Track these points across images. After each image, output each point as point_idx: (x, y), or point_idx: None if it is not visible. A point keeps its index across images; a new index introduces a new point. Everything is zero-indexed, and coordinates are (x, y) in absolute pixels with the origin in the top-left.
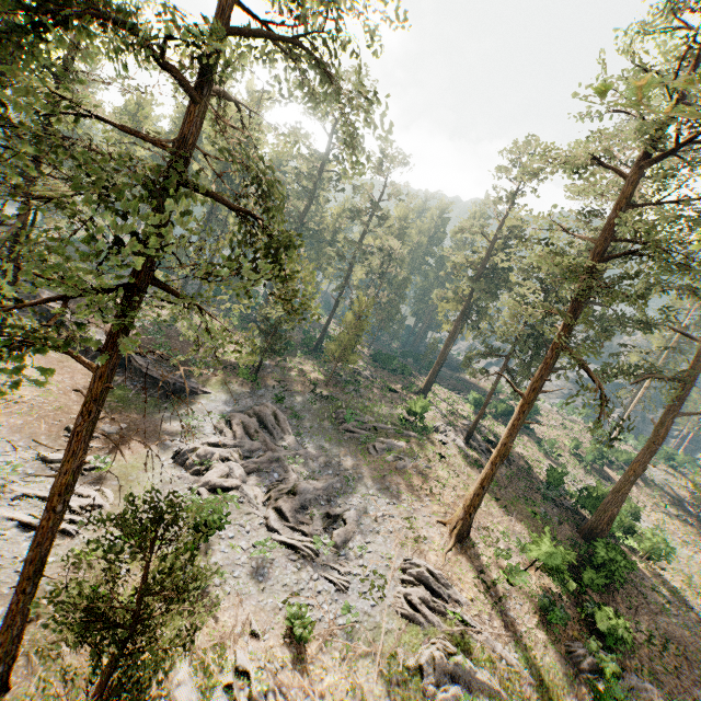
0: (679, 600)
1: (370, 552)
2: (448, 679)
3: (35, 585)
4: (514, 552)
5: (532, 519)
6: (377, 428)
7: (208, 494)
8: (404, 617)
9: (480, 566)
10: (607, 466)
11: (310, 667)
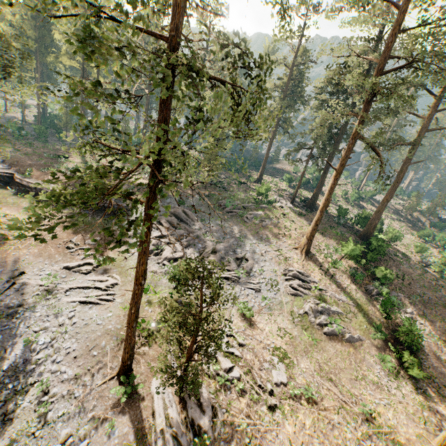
0: (406, 257)
1: (265, 271)
2: (319, 314)
3: (136, 322)
4: (332, 254)
5: (336, 236)
6: (244, 207)
7: (169, 264)
8: (292, 295)
9: (319, 264)
10: (361, 201)
11: (257, 326)
